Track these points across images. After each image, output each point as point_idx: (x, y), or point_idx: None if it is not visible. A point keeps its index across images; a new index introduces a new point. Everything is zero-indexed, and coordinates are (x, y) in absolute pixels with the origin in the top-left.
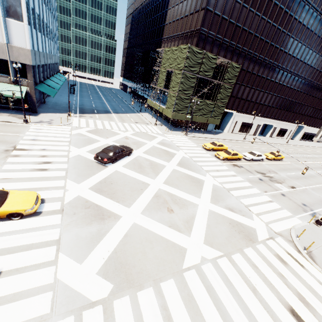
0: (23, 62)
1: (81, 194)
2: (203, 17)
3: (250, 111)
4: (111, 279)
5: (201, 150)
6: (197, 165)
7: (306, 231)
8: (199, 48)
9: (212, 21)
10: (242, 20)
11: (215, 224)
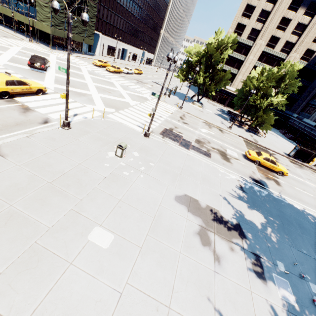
0: None
1: (55, 86)
2: None
3: (111, 34)
4: (112, 108)
5: (94, 66)
6: (101, 75)
7: (162, 97)
8: None
9: None
10: None
11: (131, 96)
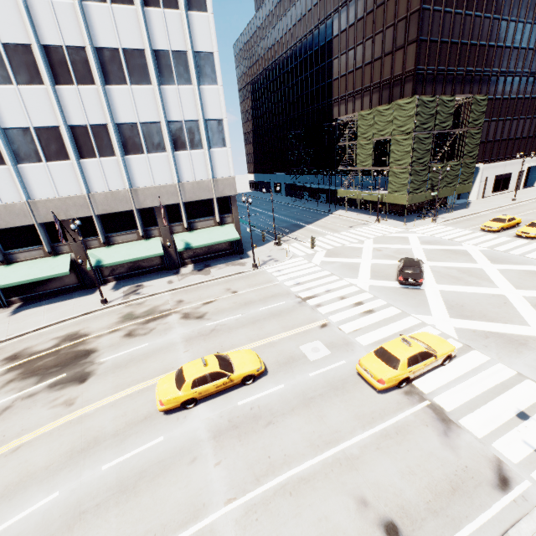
0: (228, 194)
1: (455, 326)
2: (417, 53)
3: (503, 155)
4: None
5: (485, 235)
6: (516, 256)
7: None
8: (417, 94)
9: (428, 53)
10: (467, 34)
11: None
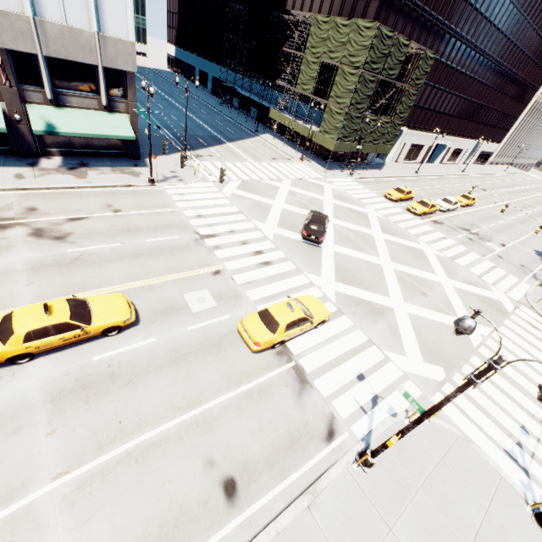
0: (122, 67)
1: (336, 290)
2: None
3: (424, 125)
4: (436, 364)
5: (386, 202)
6: (401, 229)
7: (537, 295)
8: (379, 20)
9: None
10: None
11: (467, 301)
